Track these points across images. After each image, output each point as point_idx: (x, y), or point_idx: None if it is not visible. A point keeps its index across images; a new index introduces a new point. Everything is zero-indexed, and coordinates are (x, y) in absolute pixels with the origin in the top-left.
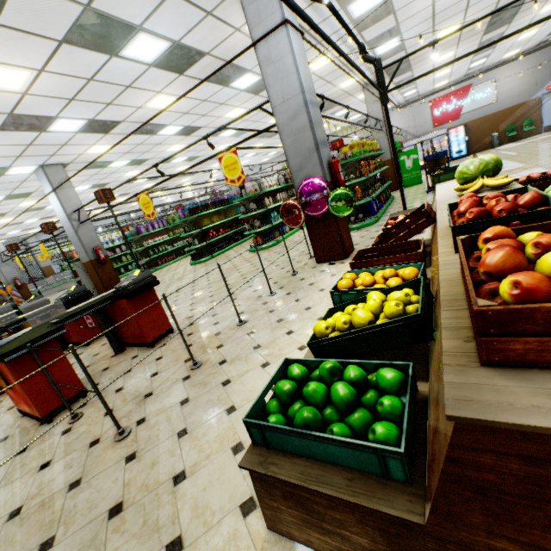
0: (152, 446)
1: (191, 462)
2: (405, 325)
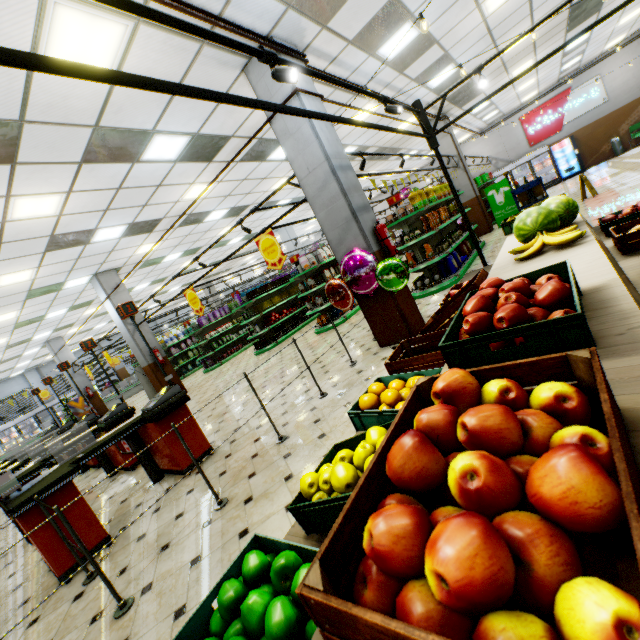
0: (146, 630)
1: None
2: None
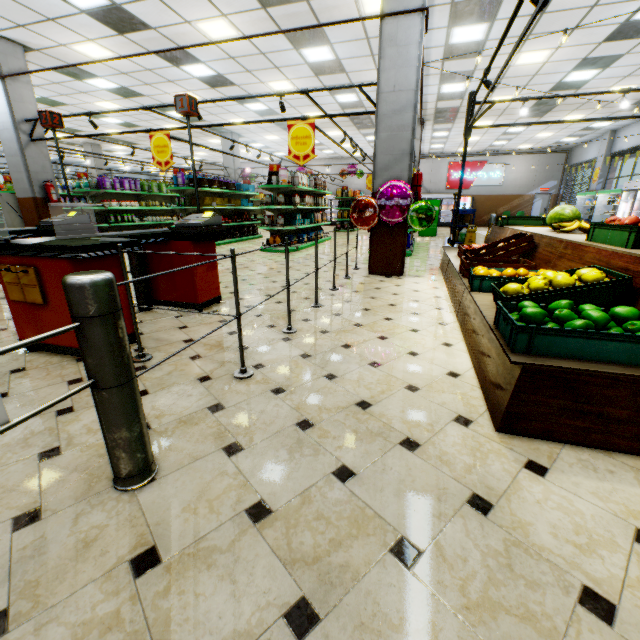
0: (300, 384)
1: (366, 395)
2: (612, 287)
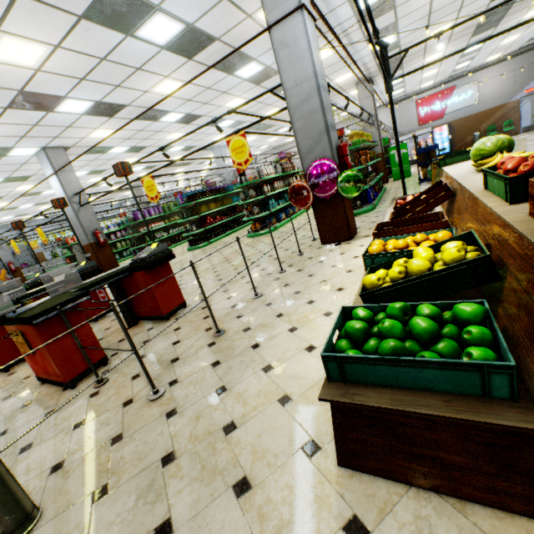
0: (192, 402)
1: (238, 414)
2: (470, 268)
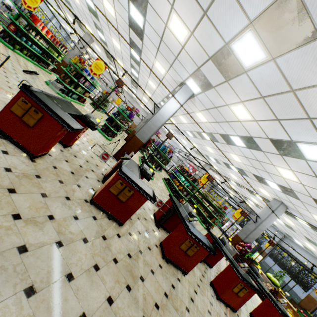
0: None
1: None
2: None
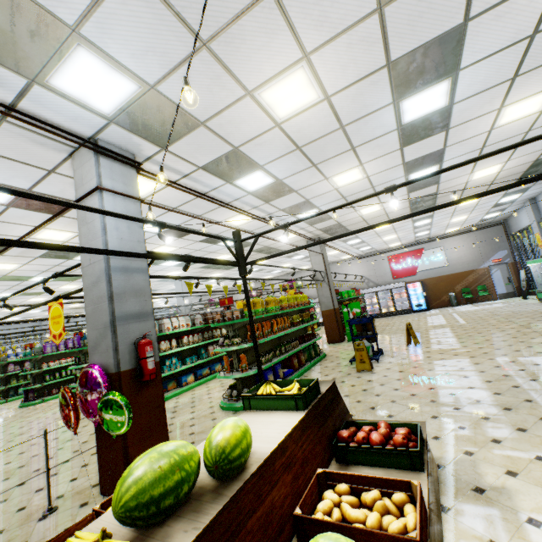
0: None
1: None
2: None
